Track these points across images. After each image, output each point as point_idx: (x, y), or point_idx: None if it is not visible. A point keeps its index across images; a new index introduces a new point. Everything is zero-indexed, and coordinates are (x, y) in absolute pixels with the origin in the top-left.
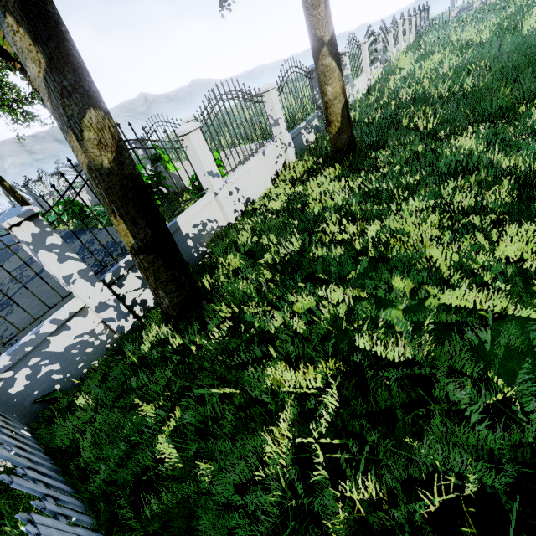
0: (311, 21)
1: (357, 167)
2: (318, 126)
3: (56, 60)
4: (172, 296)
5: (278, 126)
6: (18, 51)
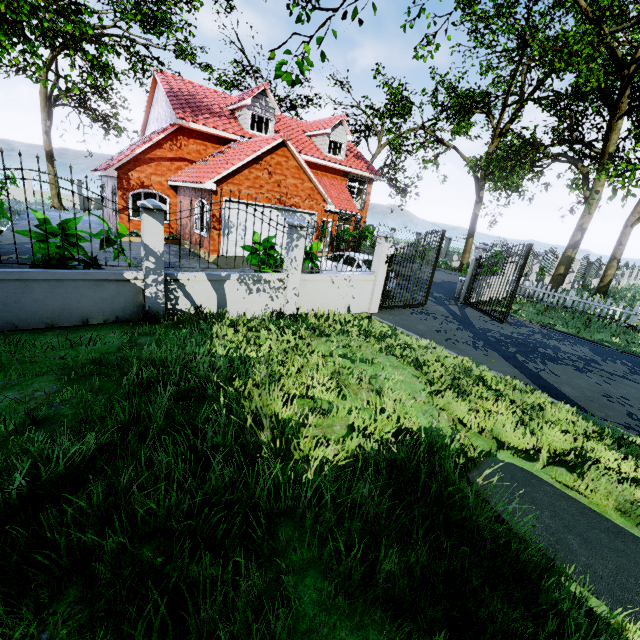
0: (615, 252)
1: (605, 299)
2: (580, 285)
3: (581, 239)
4: (556, 290)
5: (573, 273)
6: (575, 235)
